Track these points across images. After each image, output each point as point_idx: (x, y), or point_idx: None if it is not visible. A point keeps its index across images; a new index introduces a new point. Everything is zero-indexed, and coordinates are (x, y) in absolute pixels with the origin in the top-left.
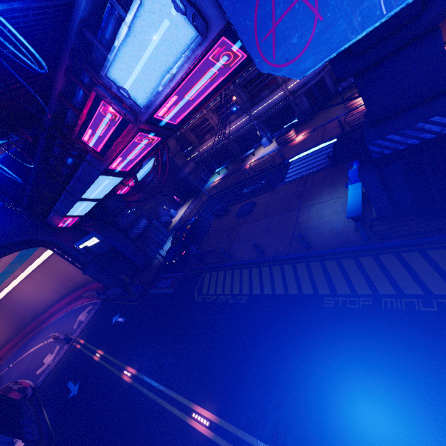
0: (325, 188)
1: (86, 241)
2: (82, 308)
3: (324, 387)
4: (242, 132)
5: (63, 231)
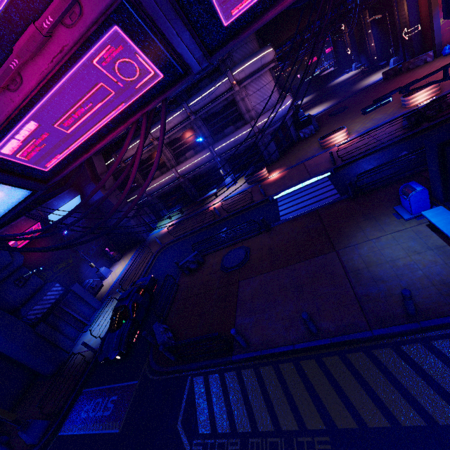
0: (362, 221)
1: None
2: None
3: None
4: (200, 171)
5: None
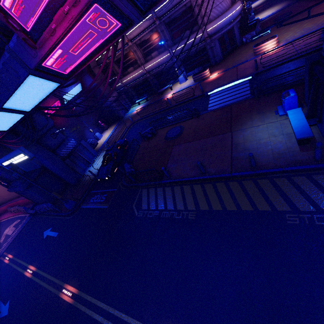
0: (254, 115)
1: (11, 158)
2: (8, 222)
3: (320, 314)
4: (161, 69)
5: None
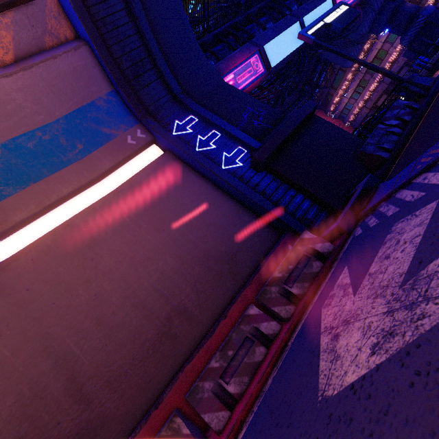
0: None
1: (327, 16)
2: None
3: None
4: None
5: None
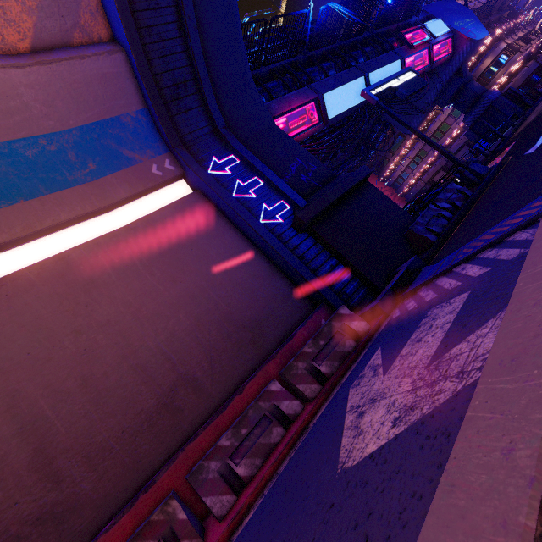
0: None
1: (394, 79)
2: None
3: None
4: None
5: None
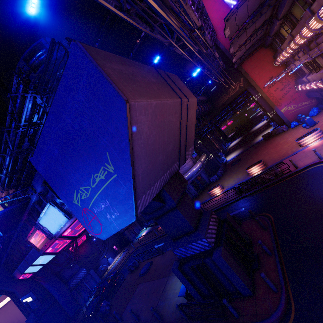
0: None
1: (26, 298)
2: None
3: None
4: None
5: (21, 282)
